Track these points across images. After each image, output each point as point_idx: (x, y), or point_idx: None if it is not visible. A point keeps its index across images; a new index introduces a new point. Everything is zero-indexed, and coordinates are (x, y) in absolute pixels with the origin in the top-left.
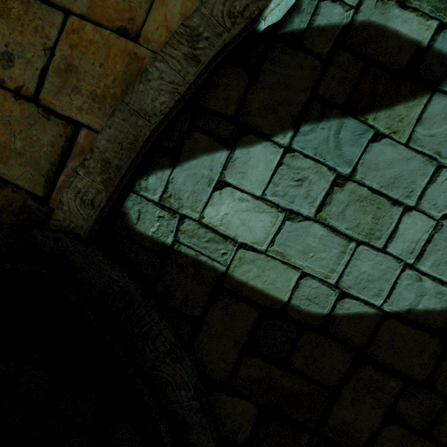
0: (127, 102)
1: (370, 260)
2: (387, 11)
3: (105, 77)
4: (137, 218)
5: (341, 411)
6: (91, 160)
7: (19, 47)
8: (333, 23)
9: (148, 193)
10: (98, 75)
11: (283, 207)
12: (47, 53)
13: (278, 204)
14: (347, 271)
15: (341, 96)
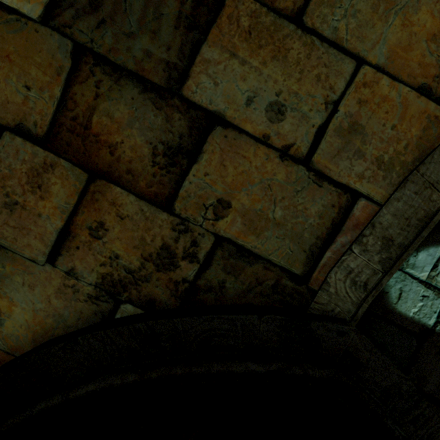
0: (422, 172)
1: None
2: None
3: (395, 141)
4: (397, 297)
5: None
6: (370, 236)
7: (294, 97)
8: None
9: (415, 270)
10: (387, 138)
11: None
12: (329, 107)
13: None
14: None
15: None
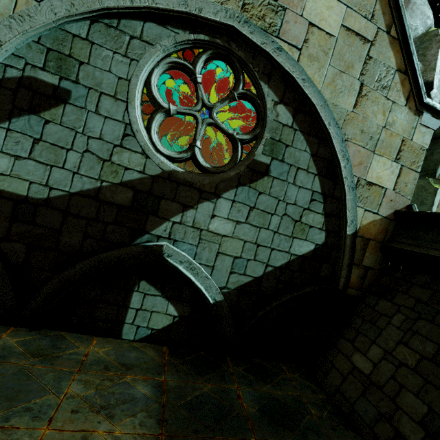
0: None
1: (58, 172)
2: (37, 72)
3: None
4: None
5: (64, 238)
6: None
7: None
8: (14, 76)
9: None
10: None
11: (12, 155)
12: None
13: (10, 153)
14: (50, 178)
15: (26, 106)
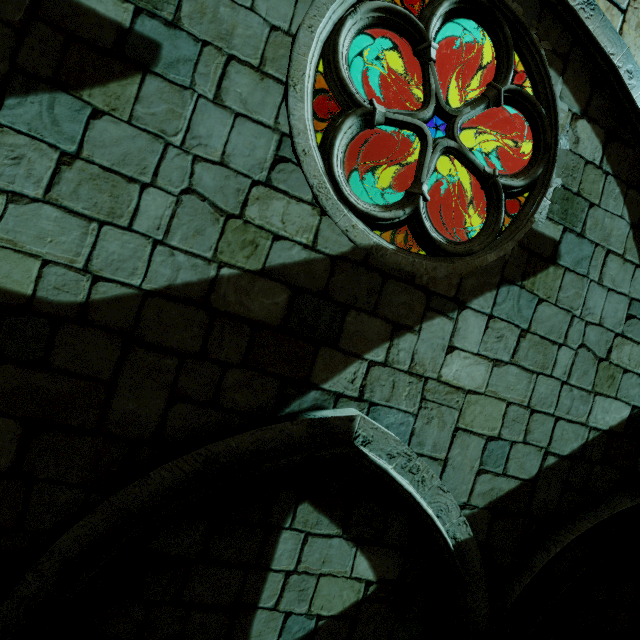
0: None
1: (117, 239)
2: None
3: None
4: None
5: (121, 402)
6: None
7: None
8: None
9: None
10: None
11: (1, 189)
12: None
13: None
14: (96, 254)
15: (46, 69)
